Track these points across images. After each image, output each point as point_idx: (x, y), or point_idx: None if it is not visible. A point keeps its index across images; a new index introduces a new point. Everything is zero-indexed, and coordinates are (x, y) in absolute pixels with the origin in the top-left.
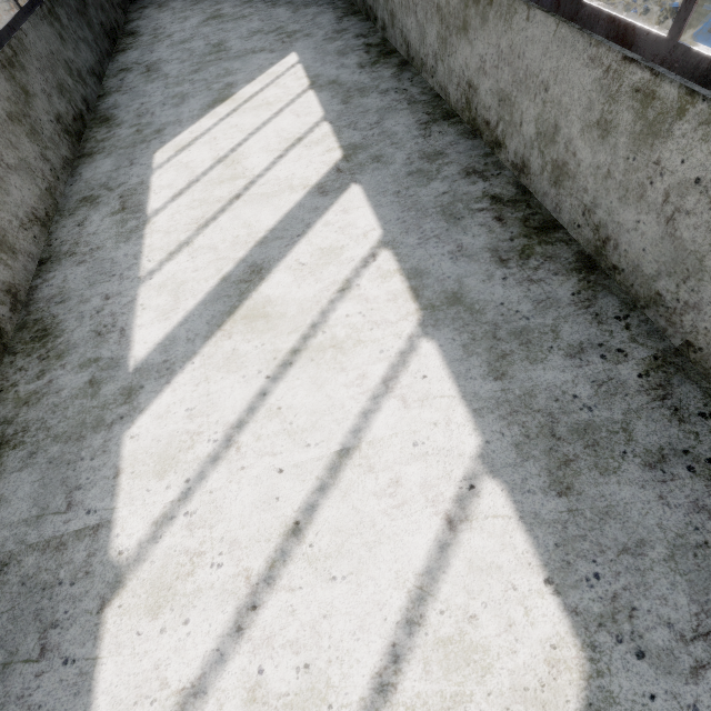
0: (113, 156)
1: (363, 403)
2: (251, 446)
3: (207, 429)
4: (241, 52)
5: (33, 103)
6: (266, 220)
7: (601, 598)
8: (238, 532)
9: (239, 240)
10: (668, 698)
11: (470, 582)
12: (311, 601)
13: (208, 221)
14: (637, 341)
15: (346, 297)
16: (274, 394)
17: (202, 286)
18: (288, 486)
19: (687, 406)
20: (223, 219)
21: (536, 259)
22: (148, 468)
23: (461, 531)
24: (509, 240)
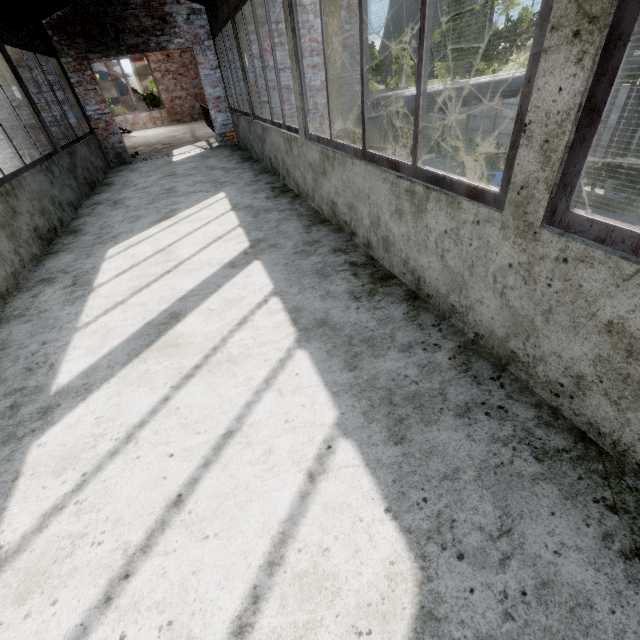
0: (75, 252)
1: (248, 397)
2: (149, 439)
3: (111, 431)
4: (186, 193)
5: (18, 218)
6: (187, 285)
7: (429, 516)
8: (123, 511)
9: (164, 298)
10: (484, 588)
11: (325, 521)
12: (183, 561)
13: (142, 288)
14: (447, 338)
15: (242, 328)
16: (175, 399)
17: (129, 329)
18: (176, 466)
19: (482, 374)
20: (154, 286)
21: (379, 295)
22: (48, 468)
23: (319, 481)
24: (361, 286)
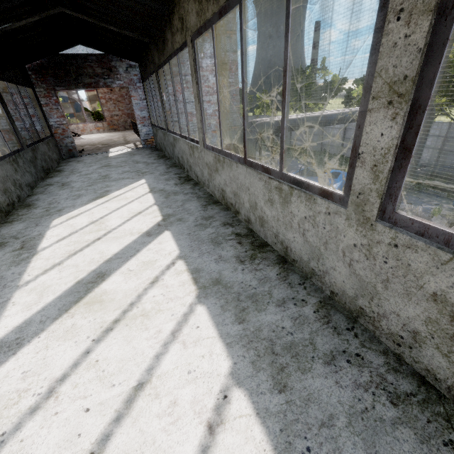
0: (26, 222)
1: (157, 349)
2: (68, 393)
3: (35, 385)
4: (117, 179)
5: None
6: (113, 249)
7: None
8: None
9: (94, 260)
10: None
11: None
12: None
13: (76, 251)
14: (310, 294)
15: (154, 286)
16: (96, 351)
17: (62, 287)
18: (91, 421)
19: (339, 325)
20: (87, 250)
21: (258, 259)
22: None
23: (218, 433)
24: (245, 252)
